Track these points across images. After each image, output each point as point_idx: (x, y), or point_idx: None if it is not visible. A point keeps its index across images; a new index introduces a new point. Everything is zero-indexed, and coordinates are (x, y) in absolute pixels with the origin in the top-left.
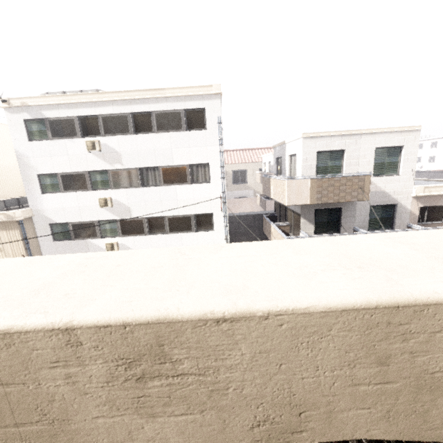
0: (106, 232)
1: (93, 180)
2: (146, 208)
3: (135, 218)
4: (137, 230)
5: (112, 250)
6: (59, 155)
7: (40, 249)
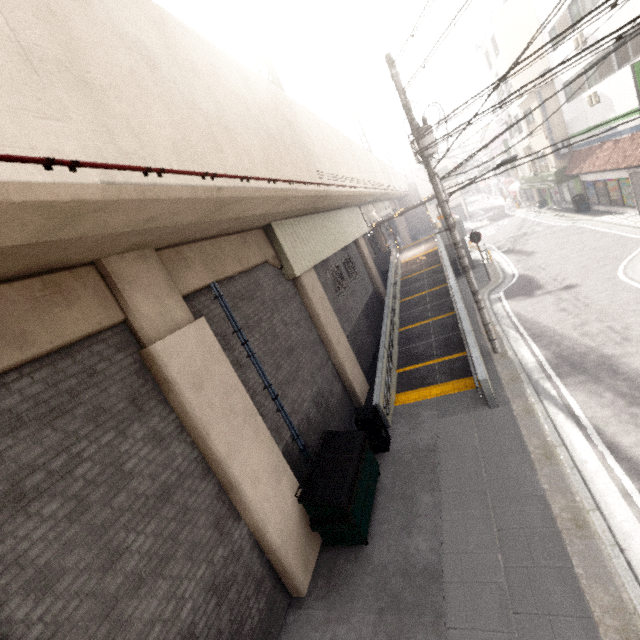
0: (591, 81)
1: (572, 16)
2: (608, 30)
3: (603, 51)
4: (607, 68)
5: (591, 104)
6: (551, 2)
7: (562, 115)
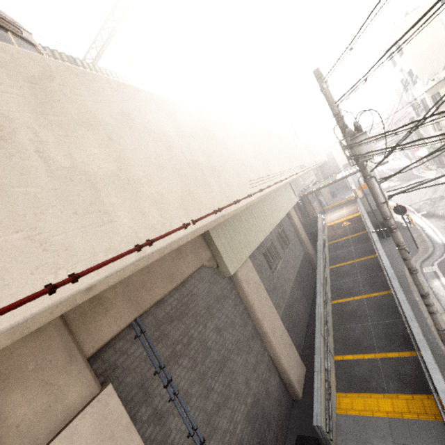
0: None
1: None
2: None
3: None
4: None
5: None
6: None
7: None
